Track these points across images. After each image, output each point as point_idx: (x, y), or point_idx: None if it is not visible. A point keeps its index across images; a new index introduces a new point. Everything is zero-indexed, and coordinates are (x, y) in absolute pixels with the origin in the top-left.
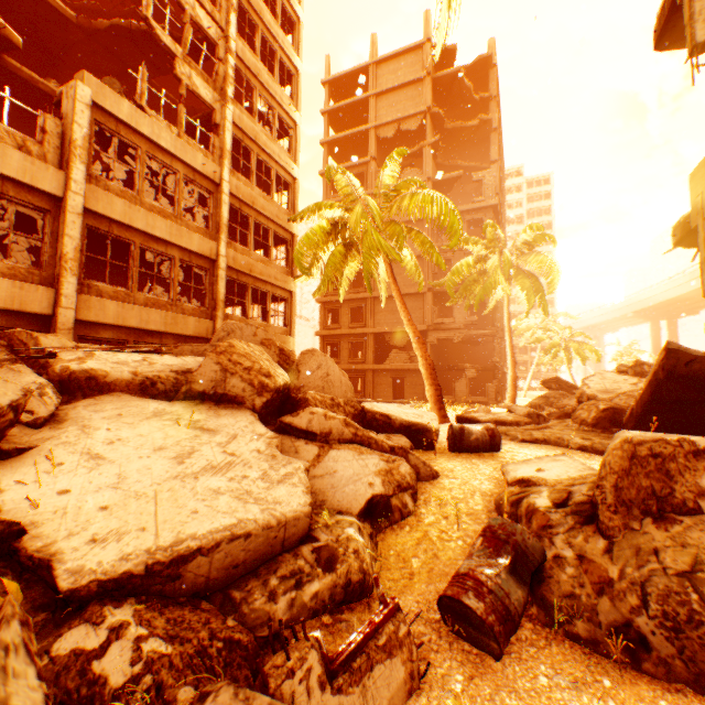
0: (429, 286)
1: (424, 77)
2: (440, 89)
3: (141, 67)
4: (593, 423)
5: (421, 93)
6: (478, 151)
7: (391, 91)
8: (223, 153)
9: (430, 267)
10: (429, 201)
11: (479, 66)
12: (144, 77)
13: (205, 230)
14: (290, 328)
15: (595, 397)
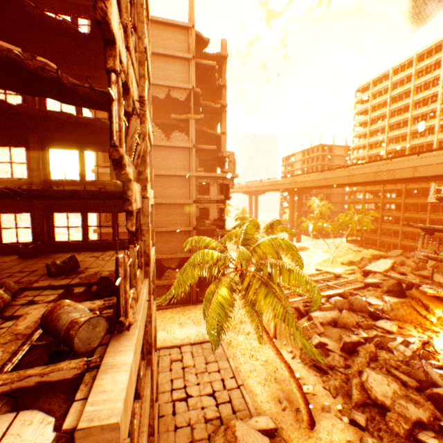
0: (194, 226)
1: (190, 59)
2: (197, 70)
3: (121, 255)
4: (404, 437)
5: (187, 70)
6: (210, 116)
7: (161, 55)
8: (149, 259)
9: (195, 212)
10: (304, 281)
11: (218, 59)
12: (126, 270)
13: (145, 368)
14: (154, 344)
15: (385, 403)
